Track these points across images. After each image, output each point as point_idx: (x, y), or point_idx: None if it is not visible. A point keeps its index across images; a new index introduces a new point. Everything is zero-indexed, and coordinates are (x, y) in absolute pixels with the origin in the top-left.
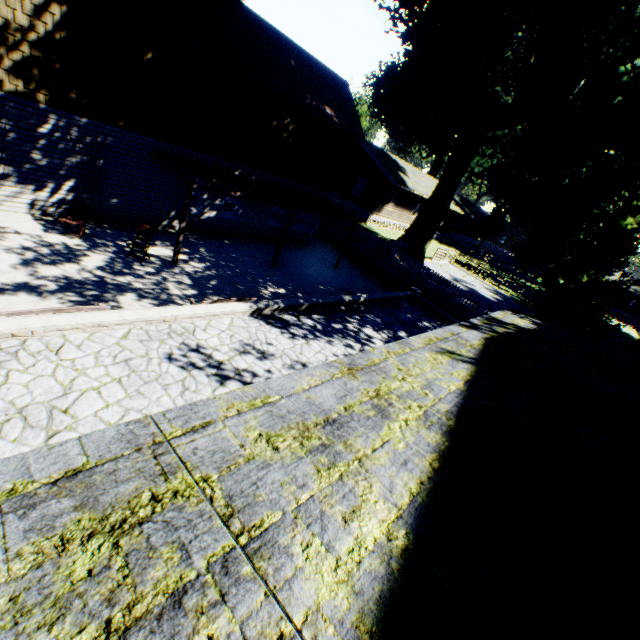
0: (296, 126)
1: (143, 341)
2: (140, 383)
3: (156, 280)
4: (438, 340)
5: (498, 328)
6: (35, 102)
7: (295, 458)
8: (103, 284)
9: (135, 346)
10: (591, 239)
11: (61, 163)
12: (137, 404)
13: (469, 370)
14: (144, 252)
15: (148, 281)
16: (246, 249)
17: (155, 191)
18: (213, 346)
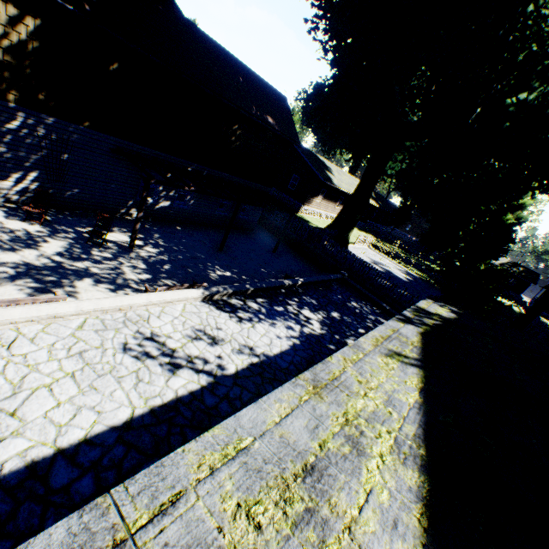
0: (243, 131)
1: (98, 331)
2: (94, 377)
3: (113, 265)
4: (384, 339)
5: (427, 320)
6: (4, 101)
7: (281, 540)
8: (61, 269)
9: (90, 336)
10: (480, 230)
11: (26, 156)
12: (90, 400)
13: (419, 375)
14: (102, 239)
15: (105, 266)
16: (196, 235)
17: (115, 183)
18: (167, 333)
